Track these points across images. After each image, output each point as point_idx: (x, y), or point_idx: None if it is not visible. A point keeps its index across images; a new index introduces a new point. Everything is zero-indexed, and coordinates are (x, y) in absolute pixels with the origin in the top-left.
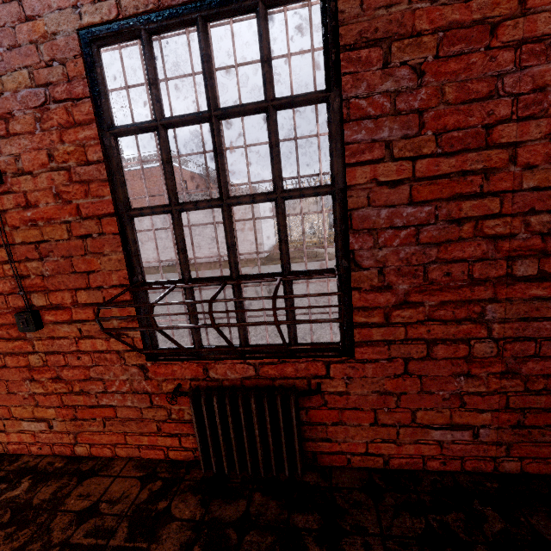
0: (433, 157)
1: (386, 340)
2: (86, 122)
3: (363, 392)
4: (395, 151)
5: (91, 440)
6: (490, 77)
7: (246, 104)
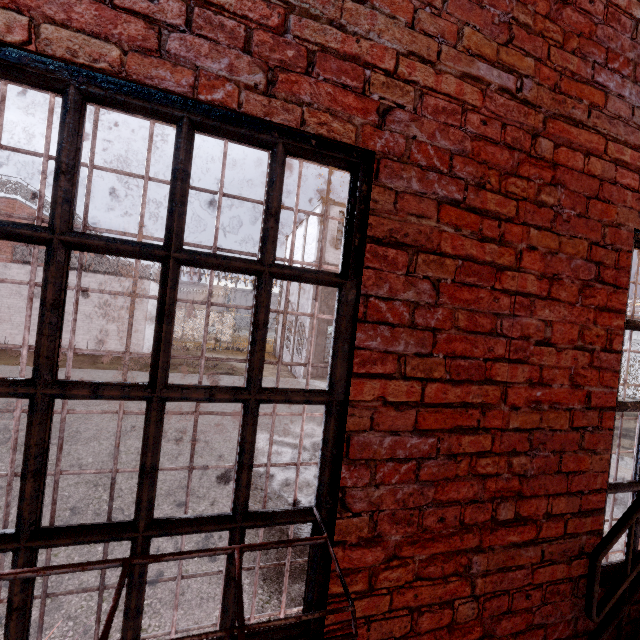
0: (441, 381)
1: (366, 616)
2: None
3: None
4: (407, 368)
5: None
6: (493, 315)
7: (232, 258)
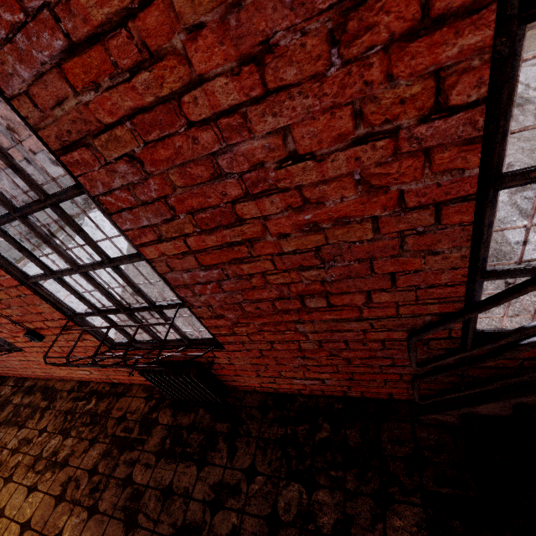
0: (198, 233)
1: (239, 341)
2: None
3: (242, 363)
4: (165, 232)
5: (116, 378)
6: (204, 158)
7: (31, 205)
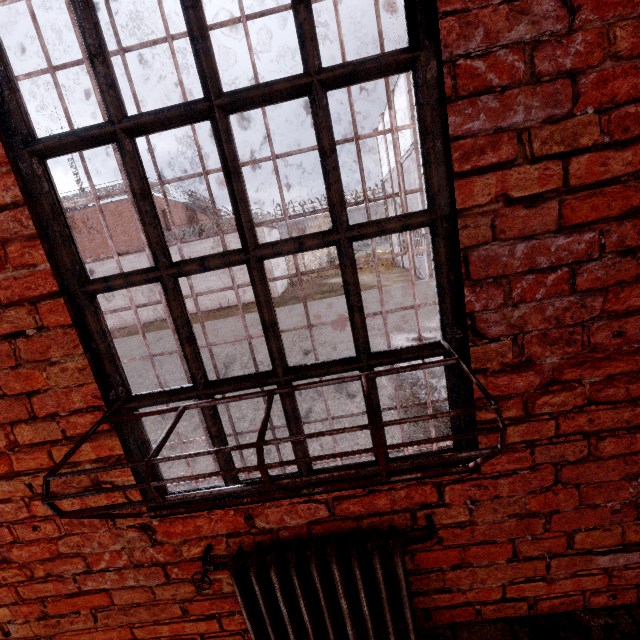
0: (595, 150)
1: (527, 441)
2: None
3: (495, 517)
4: (534, 146)
5: None
6: None
7: (273, 82)
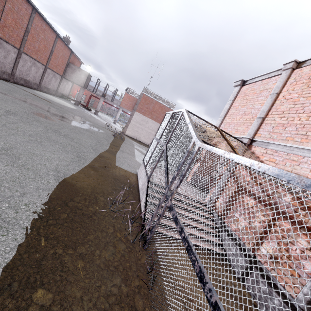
0: None
1: None
2: None
3: None
4: None
5: None
6: None
7: None
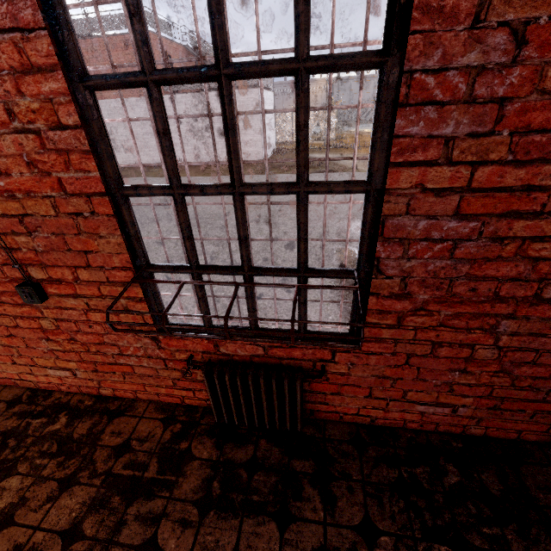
0: (500, 164)
1: (394, 339)
2: (48, 68)
3: (363, 374)
4: (455, 152)
5: (114, 386)
6: None
7: (269, 61)
